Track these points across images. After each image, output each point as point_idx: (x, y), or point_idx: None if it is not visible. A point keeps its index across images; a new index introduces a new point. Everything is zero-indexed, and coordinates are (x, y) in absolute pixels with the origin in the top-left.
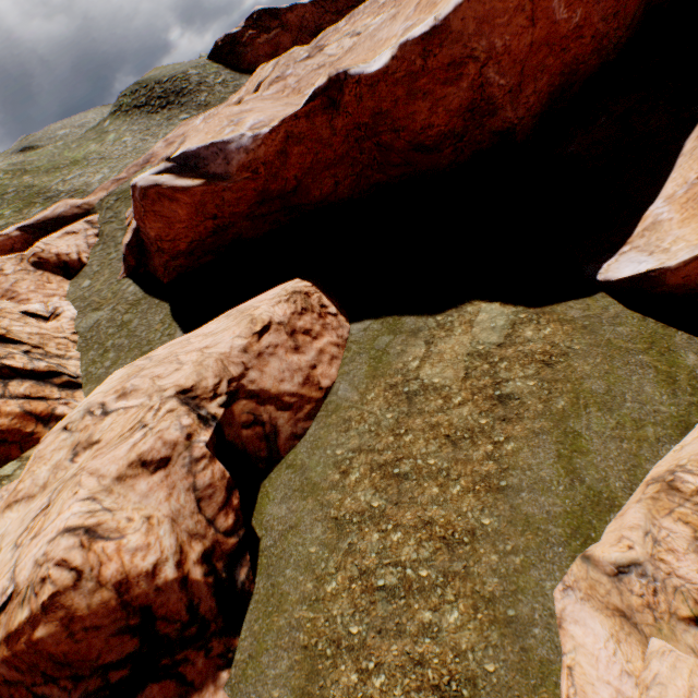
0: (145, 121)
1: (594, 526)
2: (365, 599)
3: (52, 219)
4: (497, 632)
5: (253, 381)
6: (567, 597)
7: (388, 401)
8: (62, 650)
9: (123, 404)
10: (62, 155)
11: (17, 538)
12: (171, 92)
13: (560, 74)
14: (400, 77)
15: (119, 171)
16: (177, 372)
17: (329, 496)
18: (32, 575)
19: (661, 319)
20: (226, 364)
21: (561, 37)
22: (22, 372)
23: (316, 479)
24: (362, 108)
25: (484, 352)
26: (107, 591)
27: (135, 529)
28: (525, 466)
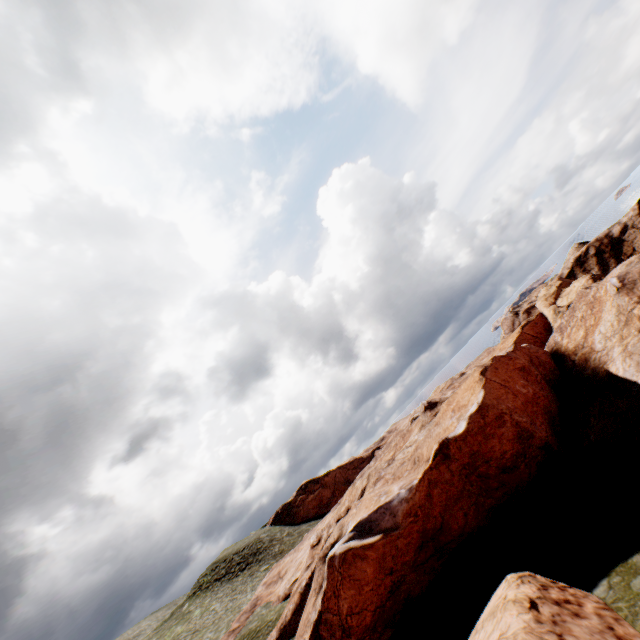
0: (228, 585)
1: None
2: None
3: None
4: None
5: None
6: None
7: None
8: None
9: None
10: None
11: None
12: (249, 553)
13: (543, 413)
14: (476, 430)
15: (226, 626)
16: None
17: None
18: None
19: None
20: (537, 634)
21: (530, 398)
22: None
23: None
24: (462, 453)
25: None
26: None
27: None
28: None
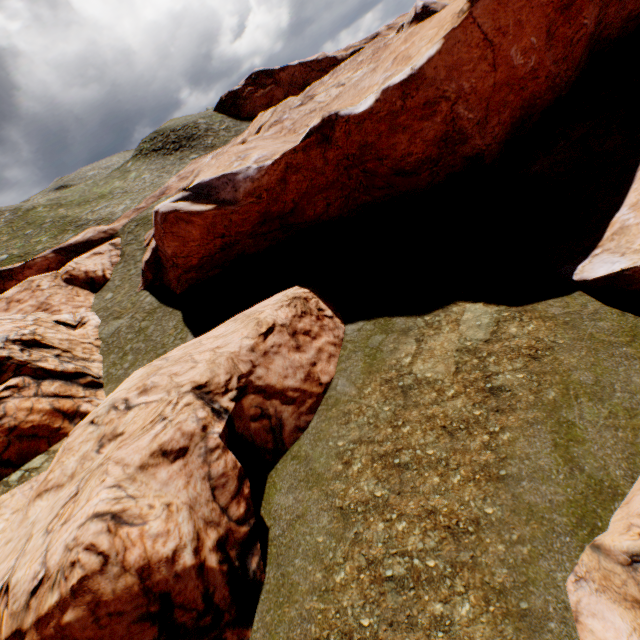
0: (161, 161)
1: (600, 515)
2: (375, 590)
3: (82, 243)
4: (512, 625)
5: (260, 377)
6: (581, 588)
7: (385, 395)
8: (87, 636)
9: (144, 399)
10: (92, 191)
11: (48, 524)
12: (183, 137)
13: (520, 108)
14: (383, 116)
15: (139, 202)
16: (192, 370)
17: (334, 486)
18: (62, 559)
19: (639, 313)
20: (236, 362)
21: (519, 78)
22: (53, 373)
23: (320, 469)
24: (350, 142)
25: (472, 348)
26: (130, 576)
27: (156, 516)
28: (522, 455)
